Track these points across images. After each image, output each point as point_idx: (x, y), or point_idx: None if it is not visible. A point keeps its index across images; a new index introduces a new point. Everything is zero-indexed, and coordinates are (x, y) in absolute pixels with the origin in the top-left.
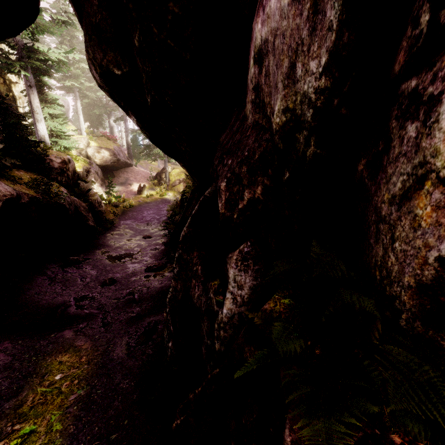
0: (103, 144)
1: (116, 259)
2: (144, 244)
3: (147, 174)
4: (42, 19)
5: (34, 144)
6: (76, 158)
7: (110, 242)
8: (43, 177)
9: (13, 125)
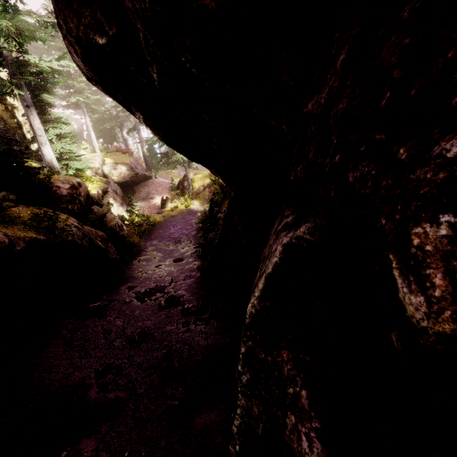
0: (118, 159)
1: (145, 297)
2: (175, 270)
3: (168, 185)
4: (23, 21)
5: (33, 171)
6: (91, 179)
7: (137, 272)
8: (48, 210)
9: (6, 153)
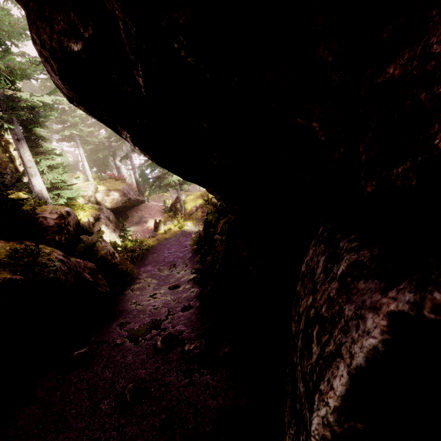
0: (111, 186)
1: (139, 336)
2: (172, 300)
3: (161, 208)
4: (14, 60)
5: (16, 203)
6: (83, 206)
7: (130, 304)
8: (30, 243)
9: None
